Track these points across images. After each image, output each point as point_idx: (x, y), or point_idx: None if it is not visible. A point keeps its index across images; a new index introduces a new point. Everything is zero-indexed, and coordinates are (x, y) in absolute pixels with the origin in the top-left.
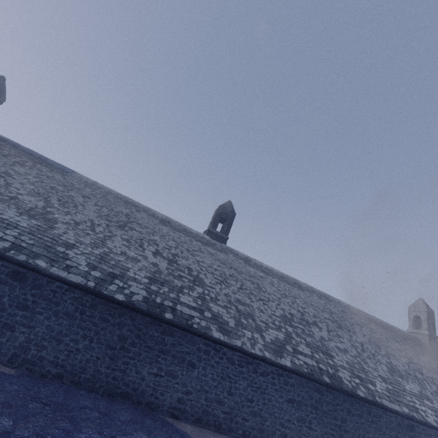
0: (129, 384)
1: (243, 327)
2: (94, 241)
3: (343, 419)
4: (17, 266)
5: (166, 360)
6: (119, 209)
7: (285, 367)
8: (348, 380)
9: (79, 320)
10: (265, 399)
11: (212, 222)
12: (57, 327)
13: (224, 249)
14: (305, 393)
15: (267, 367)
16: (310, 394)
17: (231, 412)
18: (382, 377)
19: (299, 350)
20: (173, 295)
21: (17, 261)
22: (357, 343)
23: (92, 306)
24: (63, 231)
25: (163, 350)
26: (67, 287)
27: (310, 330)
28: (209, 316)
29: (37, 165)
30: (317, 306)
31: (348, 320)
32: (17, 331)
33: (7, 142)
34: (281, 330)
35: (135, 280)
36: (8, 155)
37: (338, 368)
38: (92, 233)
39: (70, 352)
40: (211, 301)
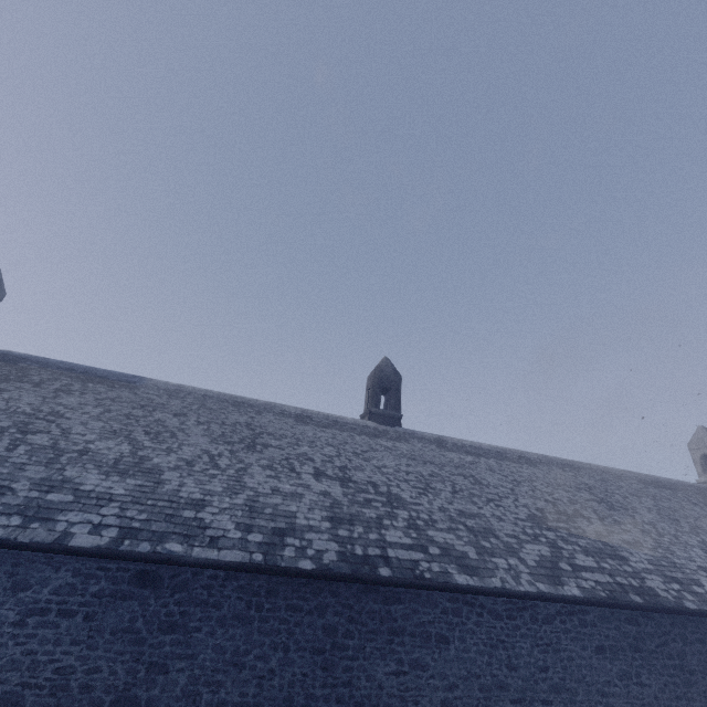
0: (364, 703)
1: (489, 554)
2: (227, 485)
3: (680, 654)
4: (140, 563)
5: (404, 644)
6: (232, 418)
7: (575, 599)
8: (664, 590)
9: (257, 622)
10: (563, 659)
11: (371, 398)
12: (229, 644)
13: (401, 435)
14: (615, 630)
15: (548, 607)
16: (622, 630)
17: (523, 697)
18: (704, 568)
19: (579, 565)
20: (374, 536)
21: (140, 556)
22: (646, 525)
23: (270, 593)
24: (178, 483)
25: (394, 629)
26: (224, 574)
27: (577, 527)
28: (437, 553)
29: (88, 386)
30: (567, 485)
31: (616, 493)
32: (172, 670)
33: (29, 360)
34: (541, 541)
35: (312, 530)
36: (41, 381)
37: (642, 575)
38: (217, 472)
39: (260, 678)
40: (428, 527)
